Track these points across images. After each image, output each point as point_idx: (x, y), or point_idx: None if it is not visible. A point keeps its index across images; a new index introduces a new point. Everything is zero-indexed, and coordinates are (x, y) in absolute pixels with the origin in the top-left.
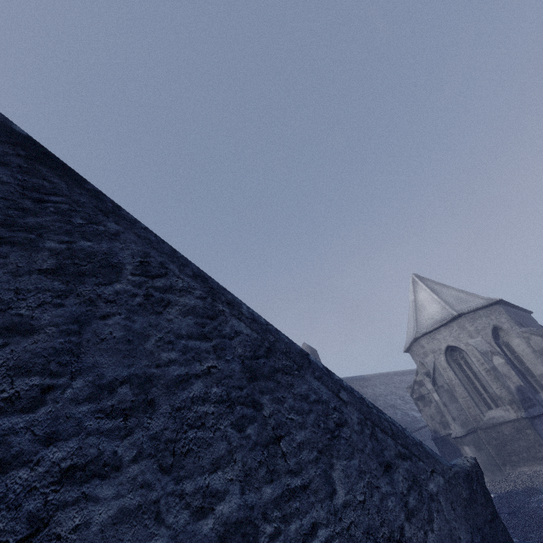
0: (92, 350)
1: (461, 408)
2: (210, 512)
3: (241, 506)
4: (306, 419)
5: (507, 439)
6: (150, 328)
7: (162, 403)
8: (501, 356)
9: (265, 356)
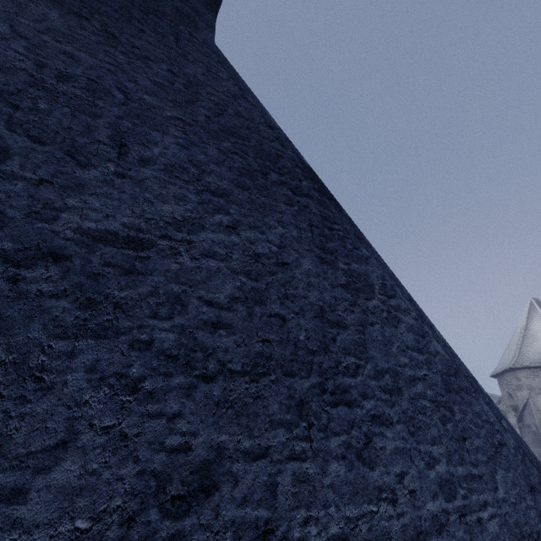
0: (370, 346)
1: None
2: (433, 468)
3: (447, 472)
4: (480, 432)
5: None
6: (393, 337)
7: (404, 392)
8: None
9: (454, 376)
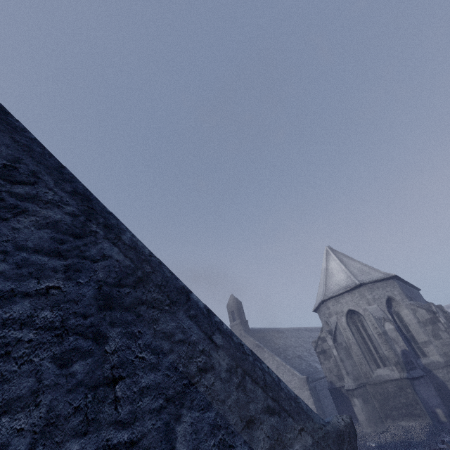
0: None
1: (355, 364)
2: None
3: None
4: (162, 360)
5: (390, 395)
6: None
7: None
8: (392, 323)
9: (133, 286)
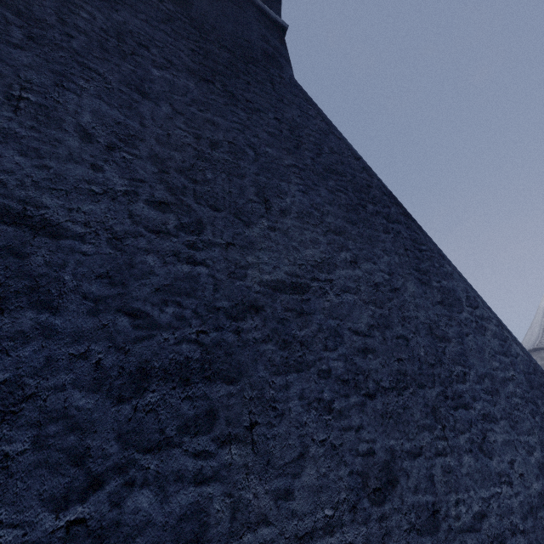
0: (469, 355)
1: None
2: (532, 454)
3: (542, 457)
4: None
5: None
6: (483, 345)
7: (500, 392)
8: None
9: (533, 373)
